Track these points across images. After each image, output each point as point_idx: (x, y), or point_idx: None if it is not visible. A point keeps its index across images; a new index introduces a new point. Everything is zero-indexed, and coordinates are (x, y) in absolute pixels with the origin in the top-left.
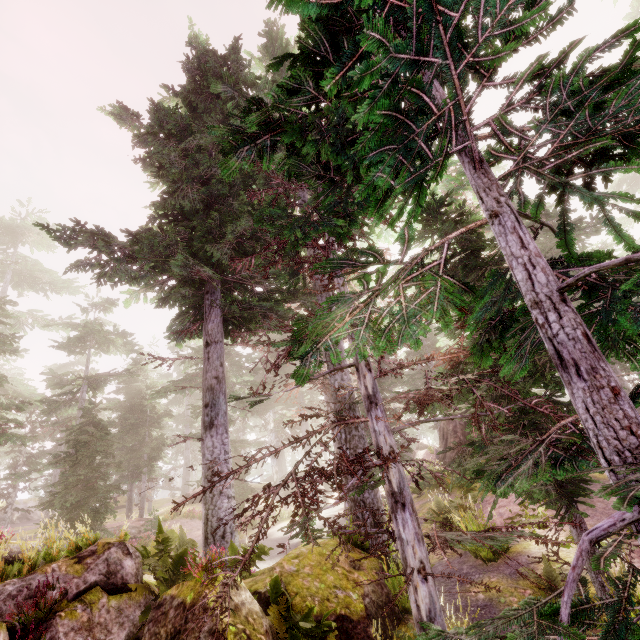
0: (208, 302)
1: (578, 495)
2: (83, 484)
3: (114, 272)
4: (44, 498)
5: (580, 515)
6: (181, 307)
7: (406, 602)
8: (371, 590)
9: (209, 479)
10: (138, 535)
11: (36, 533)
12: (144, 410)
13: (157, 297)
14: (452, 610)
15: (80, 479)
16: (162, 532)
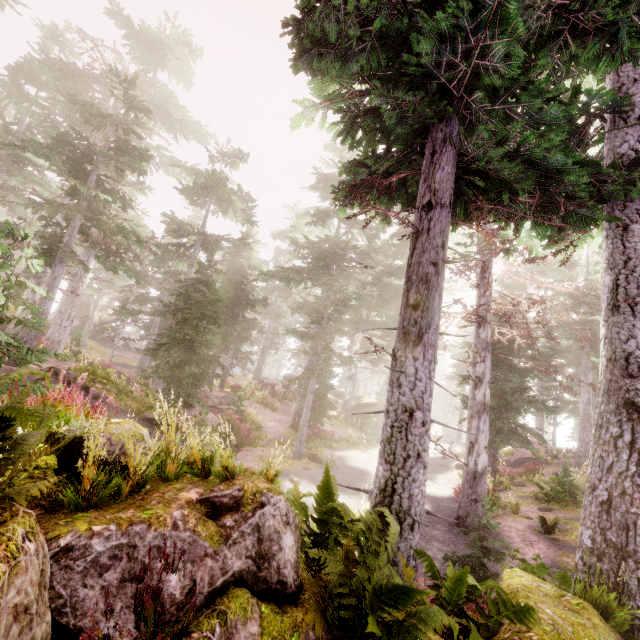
0: (441, 136)
1: None
2: (187, 344)
3: (325, 16)
4: (144, 337)
5: None
6: (366, 150)
7: None
8: None
9: (401, 427)
10: (219, 406)
11: (134, 364)
12: (243, 289)
13: (339, 123)
14: None
15: (185, 338)
16: (328, 491)
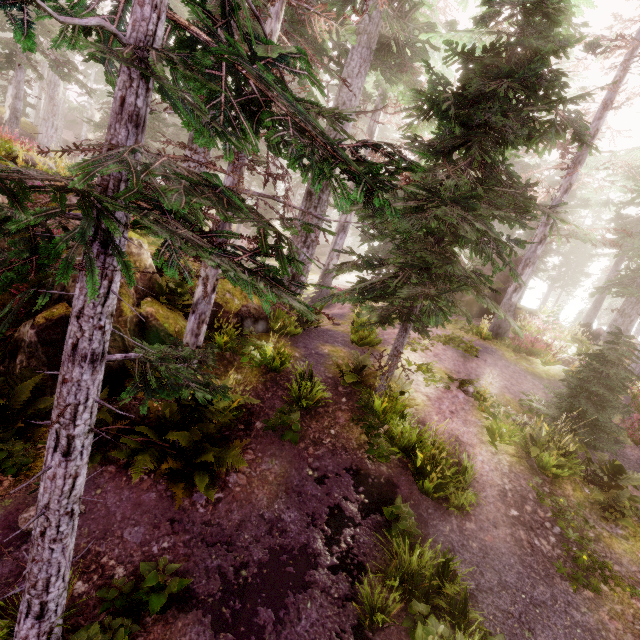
0: None
1: (388, 322)
2: None
3: None
4: None
5: (402, 341)
6: None
7: (275, 326)
8: (254, 307)
9: None
10: None
11: None
12: None
13: None
14: (277, 335)
15: None
16: None
